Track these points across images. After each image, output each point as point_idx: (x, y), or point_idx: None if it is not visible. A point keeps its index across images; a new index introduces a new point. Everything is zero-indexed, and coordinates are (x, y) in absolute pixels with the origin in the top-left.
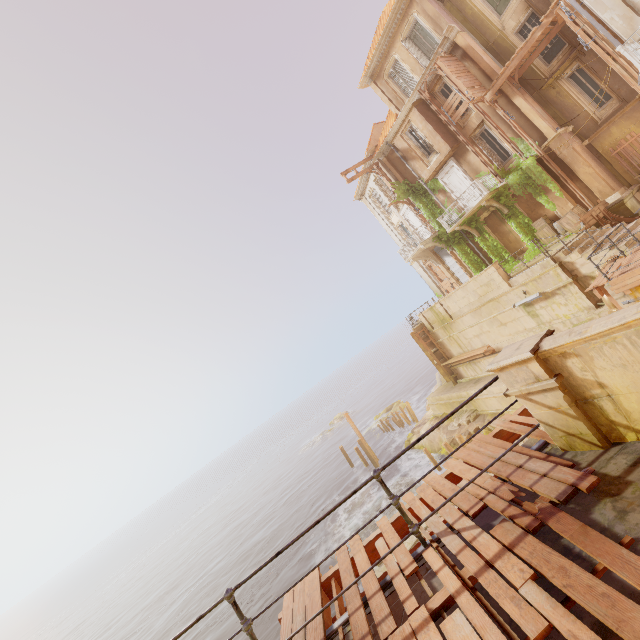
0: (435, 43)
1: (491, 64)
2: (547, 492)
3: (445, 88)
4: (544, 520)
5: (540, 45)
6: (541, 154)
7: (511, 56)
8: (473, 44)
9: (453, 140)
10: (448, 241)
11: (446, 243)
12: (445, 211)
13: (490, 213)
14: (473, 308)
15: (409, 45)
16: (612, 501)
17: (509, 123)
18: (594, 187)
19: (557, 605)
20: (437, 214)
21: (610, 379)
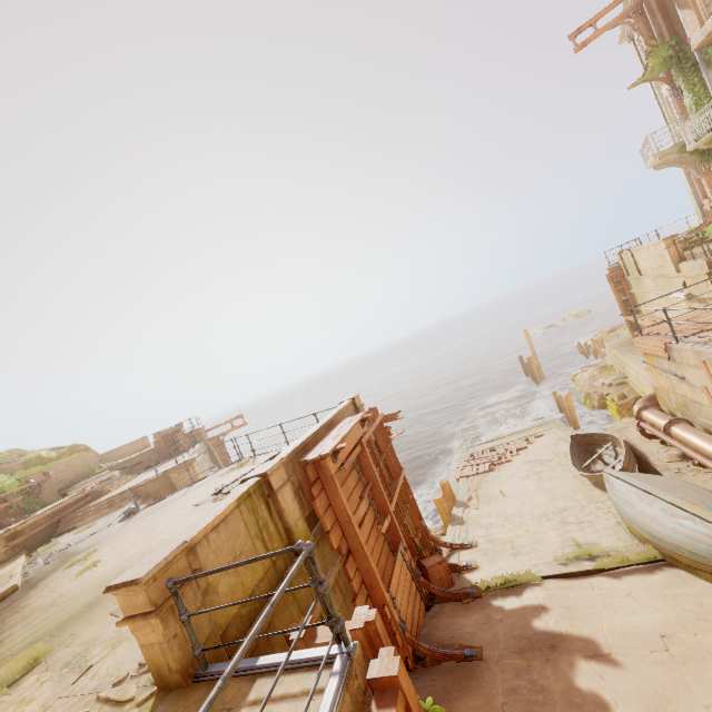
0: None
1: None
2: None
3: None
4: None
5: None
6: None
7: None
8: None
9: None
10: (704, 153)
11: (701, 155)
12: (690, 118)
13: None
14: (653, 275)
15: None
16: None
17: None
18: None
19: None
20: (703, 105)
21: None
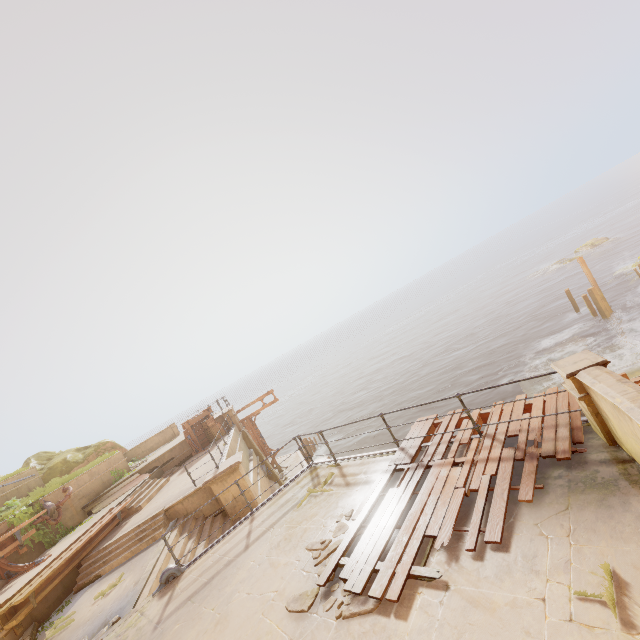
0: None
1: None
2: (543, 448)
3: None
4: (525, 459)
5: None
6: None
7: None
8: None
9: None
10: None
11: None
12: None
13: None
14: None
15: None
16: (565, 470)
17: None
18: None
19: (486, 486)
20: None
21: (609, 416)
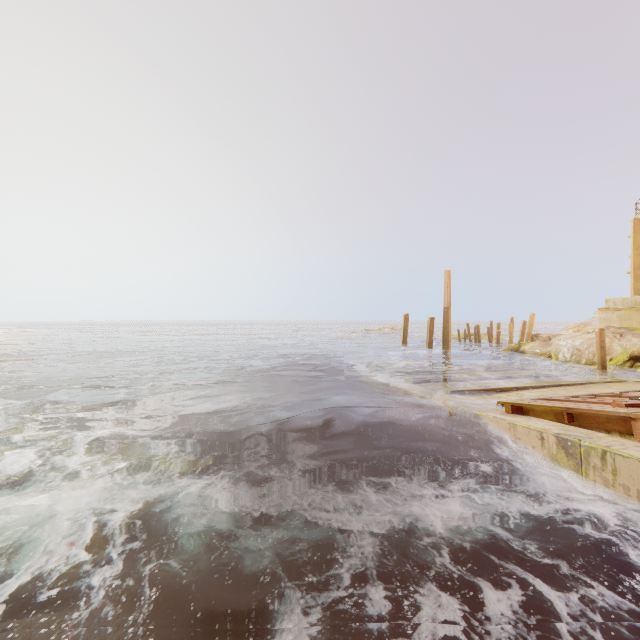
0: None
1: None
2: None
3: None
4: None
5: None
6: None
7: None
8: None
9: None
10: None
11: None
12: None
13: None
14: None
15: None
16: None
17: None
18: None
19: None
20: None
21: None
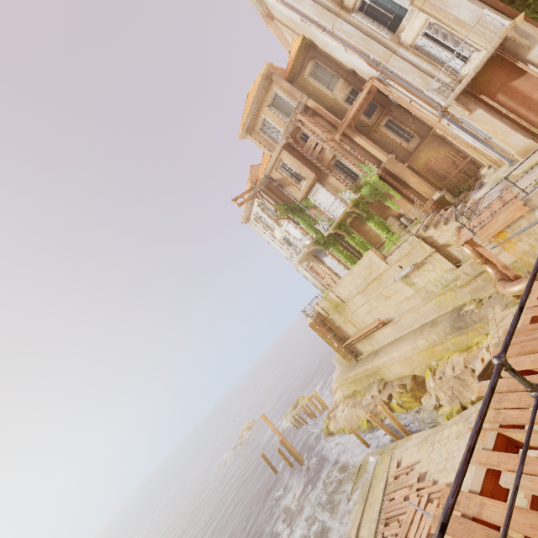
0: (292, 107)
1: (334, 118)
2: None
3: (303, 136)
4: None
5: (363, 106)
6: (380, 173)
7: (344, 114)
8: (319, 106)
9: (316, 169)
10: (325, 244)
11: (324, 245)
12: (320, 219)
13: (353, 218)
14: (361, 289)
15: (273, 109)
16: None
17: (354, 154)
18: (421, 191)
19: None
20: (313, 224)
21: None
